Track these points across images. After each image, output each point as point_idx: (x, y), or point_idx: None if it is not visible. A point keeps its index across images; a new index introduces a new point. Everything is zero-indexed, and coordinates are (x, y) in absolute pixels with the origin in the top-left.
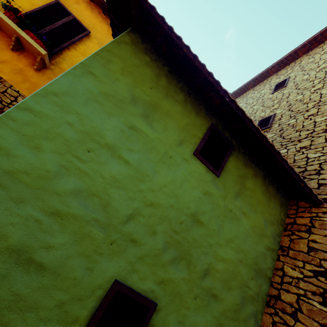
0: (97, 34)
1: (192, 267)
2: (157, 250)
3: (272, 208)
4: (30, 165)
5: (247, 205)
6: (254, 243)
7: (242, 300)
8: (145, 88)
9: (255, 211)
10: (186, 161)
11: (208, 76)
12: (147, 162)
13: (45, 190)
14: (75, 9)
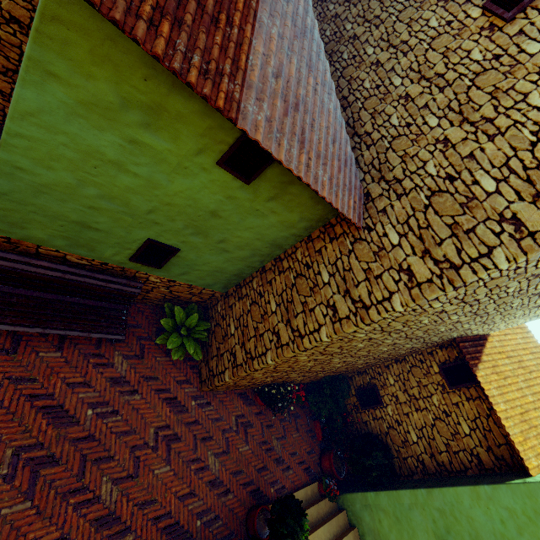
0: None
1: (209, 238)
2: (178, 228)
3: (318, 209)
4: (55, 180)
5: (281, 207)
6: (278, 231)
7: (252, 255)
8: (136, 81)
9: (291, 211)
10: (206, 171)
11: (216, 108)
12: (159, 174)
13: (76, 195)
14: None
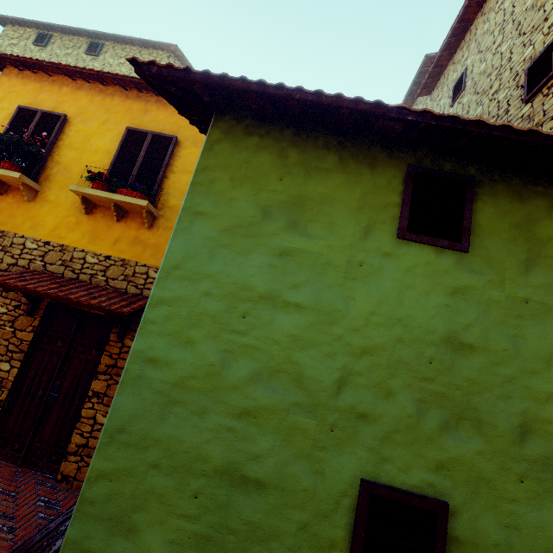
0: (186, 133)
1: (489, 428)
2: (407, 418)
3: None
4: (192, 365)
5: None
6: None
7: None
8: (272, 184)
9: None
10: (390, 257)
11: (356, 106)
12: (328, 291)
13: (220, 389)
14: (148, 122)
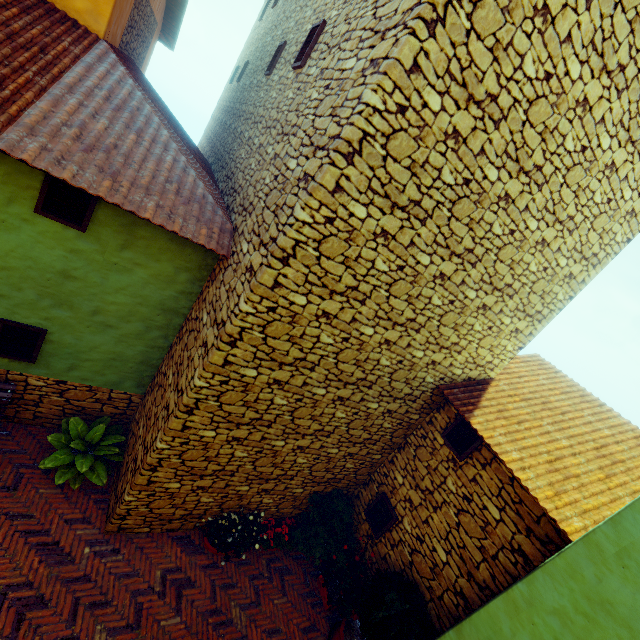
0: None
1: (77, 309)
2: (31, 300)
3: (189, 254)
4: None
5: (142, 256)
6: (158, 289)
7: (146, 328)
8: None
9: (158, 260)
10: (28, 222)
11: None
12: None
13: None
14: None
